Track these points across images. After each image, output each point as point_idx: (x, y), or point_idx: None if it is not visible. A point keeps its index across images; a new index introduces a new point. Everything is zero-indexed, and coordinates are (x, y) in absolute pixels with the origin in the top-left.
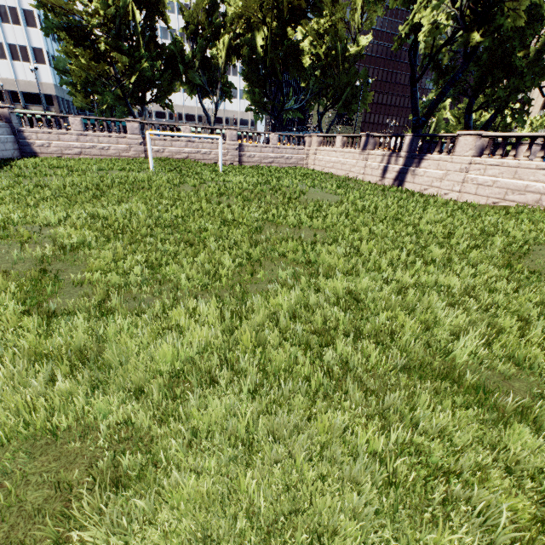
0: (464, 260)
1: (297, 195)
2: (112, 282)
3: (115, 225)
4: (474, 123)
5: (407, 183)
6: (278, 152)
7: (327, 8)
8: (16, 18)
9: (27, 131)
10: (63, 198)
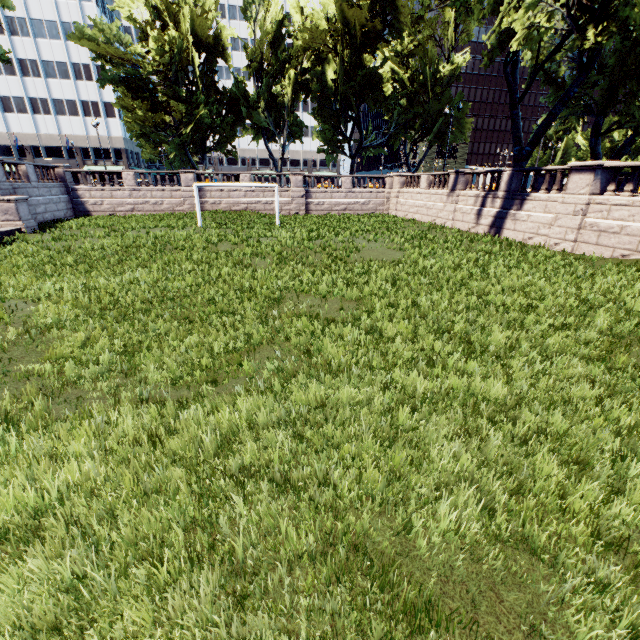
0: (539, 347)
1: (347, 253)
2: (67, 374)
3: (105, 299)
4: (617, 145)
5: (506, 230)
6: (353, 197)
7: (408, 27)
8: (89, 74)
9: (81, 189)
10: (86, 264)
